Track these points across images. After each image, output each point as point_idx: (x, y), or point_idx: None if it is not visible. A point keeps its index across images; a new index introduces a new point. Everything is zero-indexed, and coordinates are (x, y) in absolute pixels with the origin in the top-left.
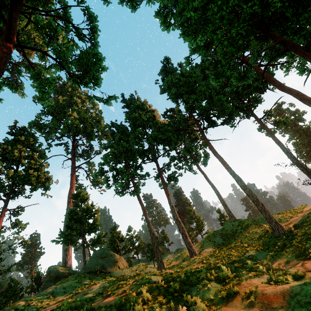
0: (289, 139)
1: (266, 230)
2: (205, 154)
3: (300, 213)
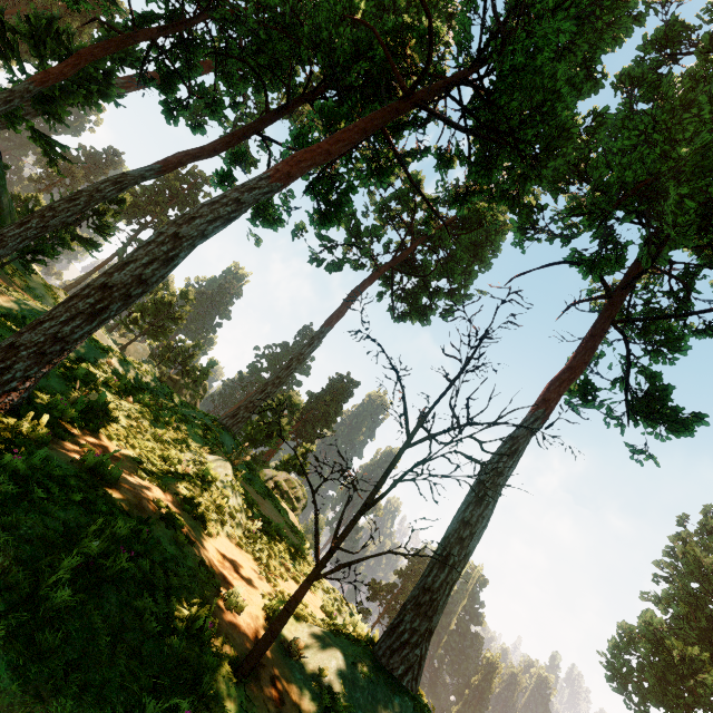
0: (655, 599)
1: (69, 402)
2: (349, 187)
3: (256, 561)
